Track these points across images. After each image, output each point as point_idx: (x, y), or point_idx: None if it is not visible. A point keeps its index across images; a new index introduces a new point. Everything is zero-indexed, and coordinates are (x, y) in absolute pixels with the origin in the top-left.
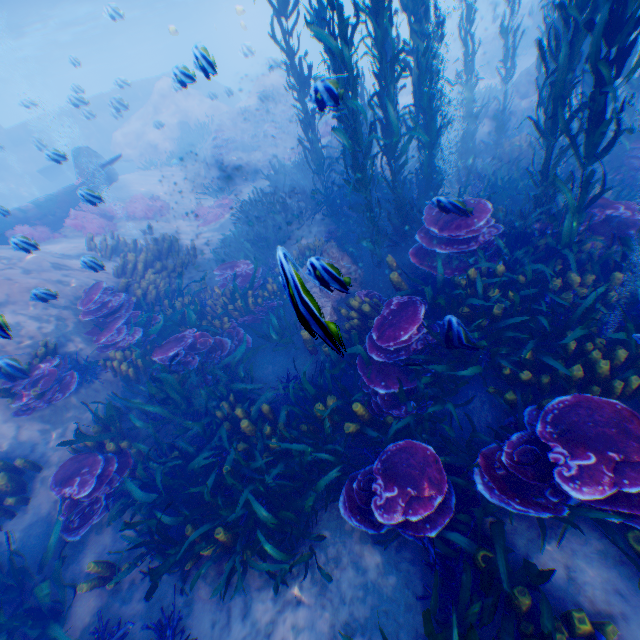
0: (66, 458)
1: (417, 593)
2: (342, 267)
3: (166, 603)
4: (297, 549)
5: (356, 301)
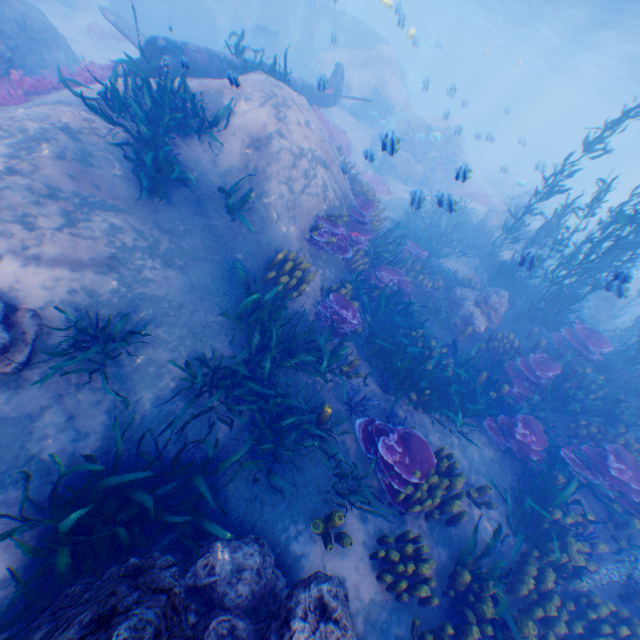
0: (315, 289)
1: (507, 477)
2: (500, 309)
3: (380, 405)
4: (450, 427)
5: (509, 335)
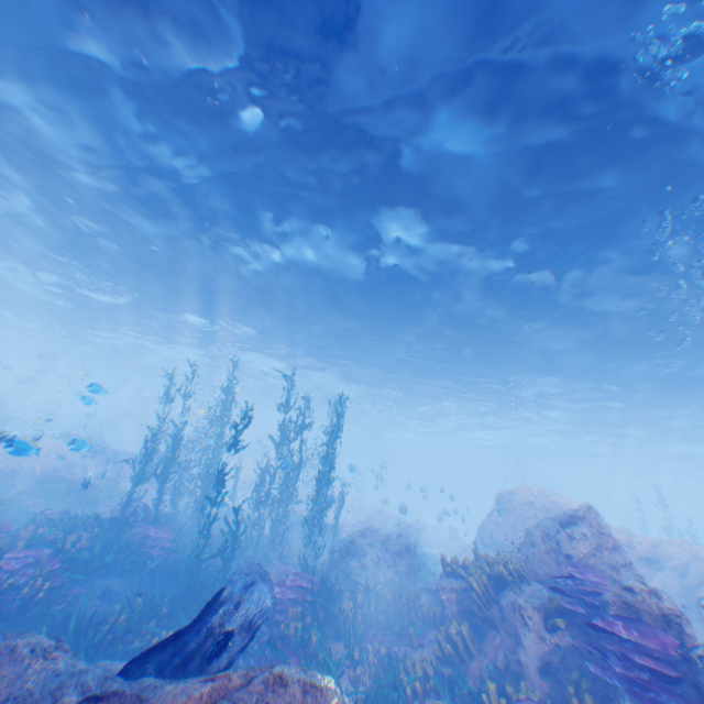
0: None
1: None
2: None
3: None
4: None
5: None
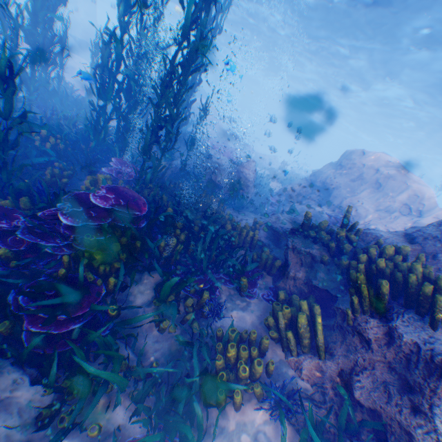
0: None
1: None
2: None
3: None
4: None
5: None
